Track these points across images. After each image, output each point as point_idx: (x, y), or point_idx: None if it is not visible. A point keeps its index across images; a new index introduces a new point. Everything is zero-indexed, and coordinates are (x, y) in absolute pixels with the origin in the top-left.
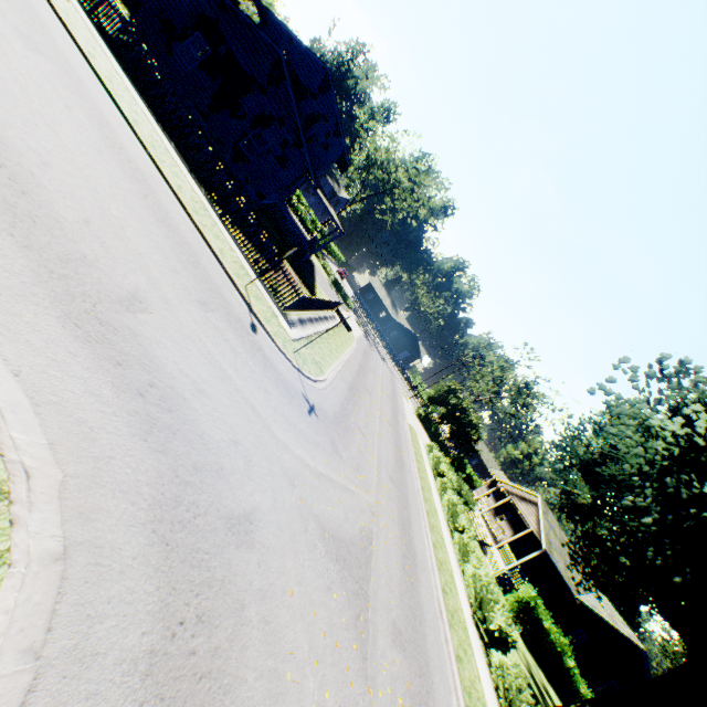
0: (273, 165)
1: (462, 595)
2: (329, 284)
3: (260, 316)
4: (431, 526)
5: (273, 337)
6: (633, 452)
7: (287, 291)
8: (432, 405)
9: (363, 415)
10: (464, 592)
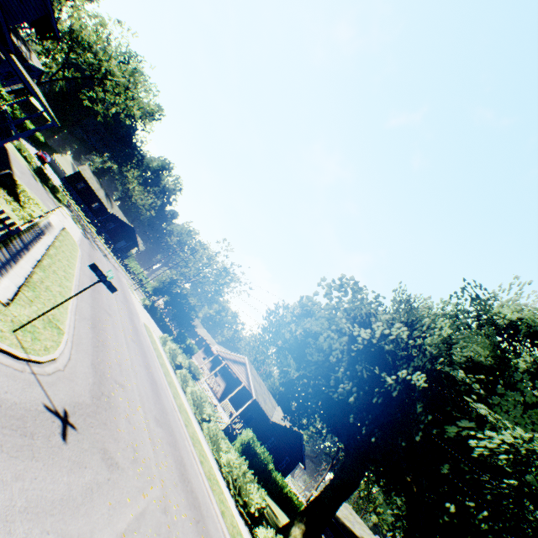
0: None
1: (227, 493)
2: (32, 174)
3: None
4: (193, 439)
5: None
6: (335, 347)
7: None
8: (157, 295)
9: (115, 355)
10: (225, 486)
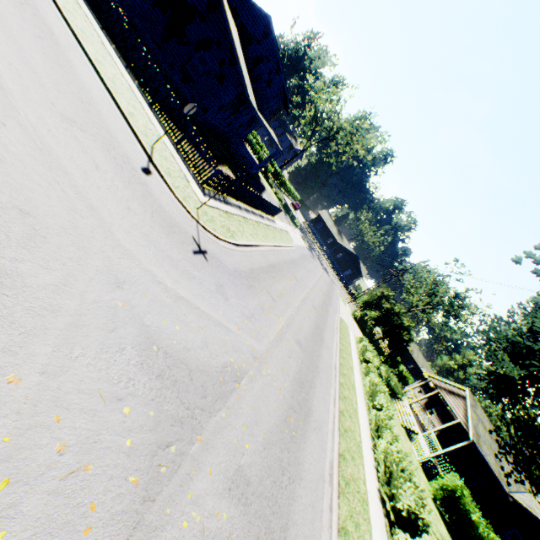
0: (213, 82)
1: (369, 468)
2: (278, 205)
3: (160, 168)
4: (342, 396)
5: (171, 187)
6: None
7: (205, 165)
8: (367, 309)
9: (281, 289)
10: (373, 465)
